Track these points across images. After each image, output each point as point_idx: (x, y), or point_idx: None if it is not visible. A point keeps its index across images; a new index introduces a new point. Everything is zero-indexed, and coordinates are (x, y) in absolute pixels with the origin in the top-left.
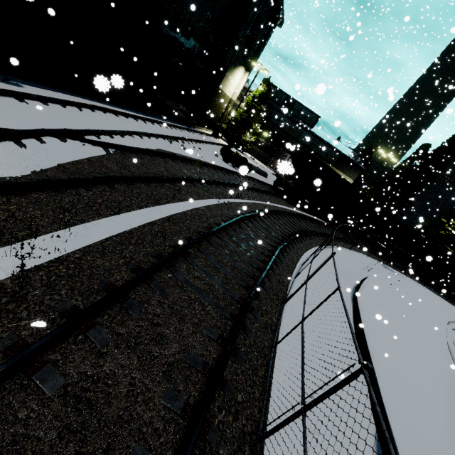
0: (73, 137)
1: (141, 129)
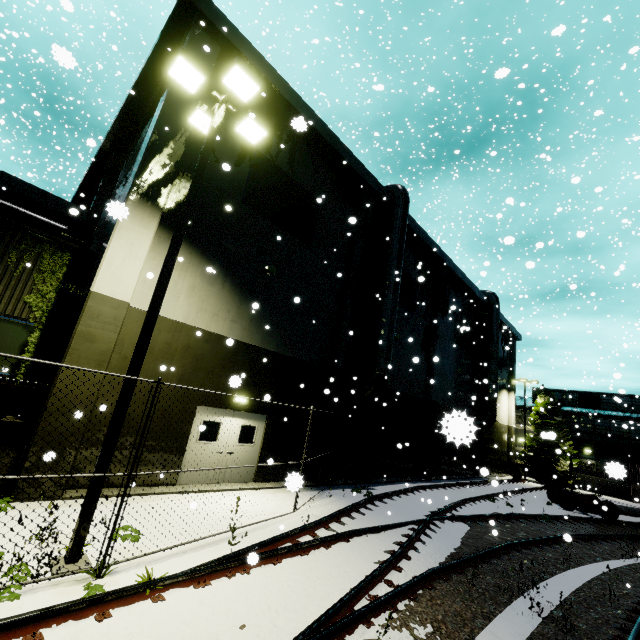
0: (444, 516)
1: (458, 495)
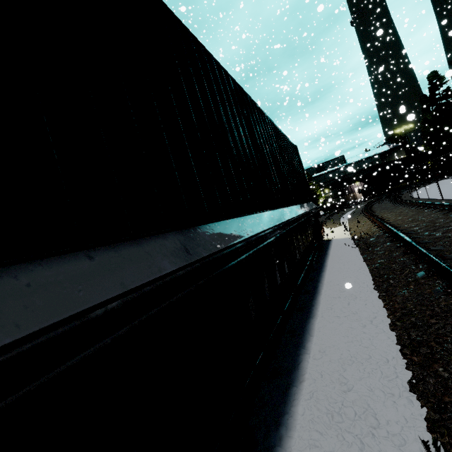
0: None
1: None
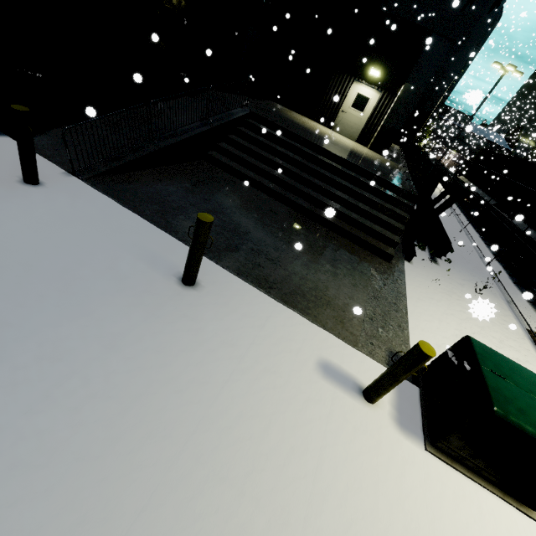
0: None
1: None
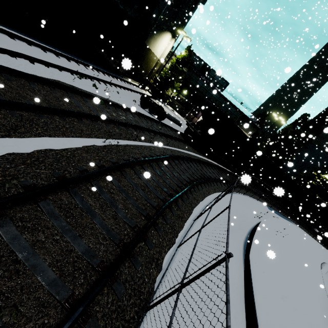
0: None
1: (44, 58)
